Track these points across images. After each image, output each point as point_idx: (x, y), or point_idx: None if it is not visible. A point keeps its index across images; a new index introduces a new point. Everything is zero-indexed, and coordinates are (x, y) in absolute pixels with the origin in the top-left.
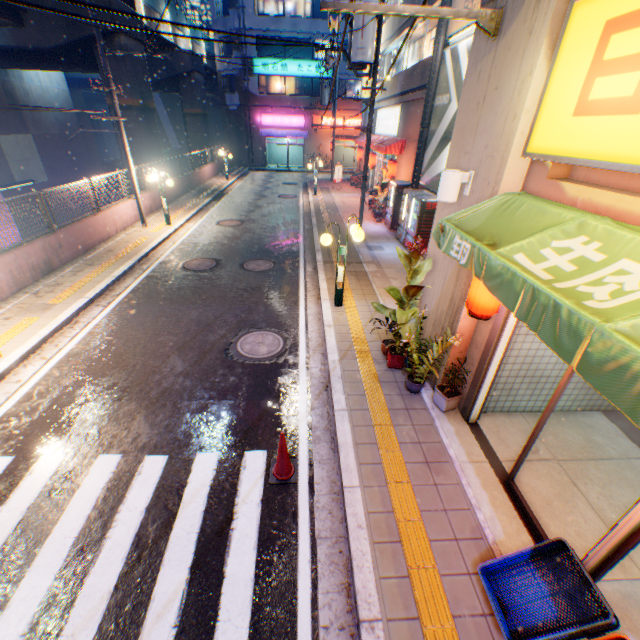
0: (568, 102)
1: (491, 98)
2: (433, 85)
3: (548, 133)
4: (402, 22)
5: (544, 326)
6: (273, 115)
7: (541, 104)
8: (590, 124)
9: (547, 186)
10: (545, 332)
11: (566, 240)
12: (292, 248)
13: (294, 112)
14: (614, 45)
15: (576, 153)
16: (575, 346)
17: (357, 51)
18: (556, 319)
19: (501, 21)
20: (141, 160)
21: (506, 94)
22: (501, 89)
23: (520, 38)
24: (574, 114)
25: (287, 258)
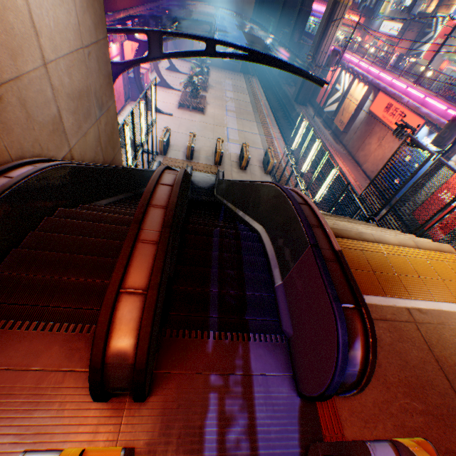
0: None
1: (452, 41)
2: (426, 26)
3: None
4: None
5: (453, 62)
6: (318, 5)
7: None
8: None
9: (454, 54)
10: (453, 63)
11: (455, 58)
12: None
13: None
14: None
15: None
16: (455, 63)
17: (414, 12)
18: (455, 62)
19: None
20: (304, 23)
21: (454, 42)
22: (454, 41)
23: None
24: None
25: None
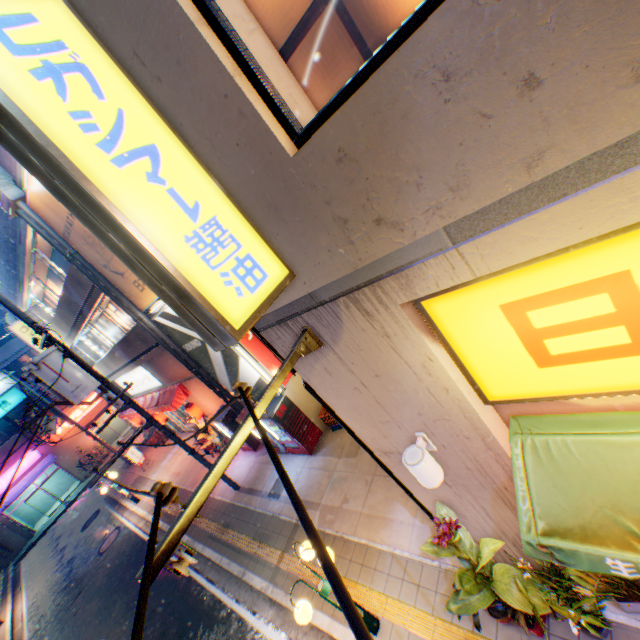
0: (516, 360)
1: (377, 382)
2: (170, 342)
3: (512, 383)
4: (72, 321)
5: None
6: None
7: (466, 367)
8: (583, 368)
9: (543, 405)
10: None
11: None
12: (211, 610)
13: (15, 457)
14: (540, 316)
15: (589, 389)
16: None
17: (74, 392)
18: None
19: (315, 334)
20: None
21: (404, 376)
22: (388, 374)
23: (371, 340)
24: (541, 365)
25: (227, 637)
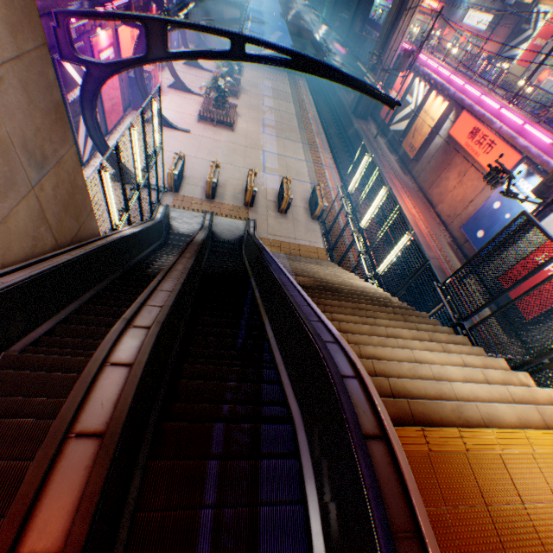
0: None
1: None
2: (523, 20)
3: None
4: None
5: None
6: None
7: None
8: None
9: None
10: None
11: None
12: None
13: None
14: None
15: None
16: None
17: (510, 0)
18: None
19: None
20: (369, 8)
21: None
22: None
23: None
24: None
25: None
